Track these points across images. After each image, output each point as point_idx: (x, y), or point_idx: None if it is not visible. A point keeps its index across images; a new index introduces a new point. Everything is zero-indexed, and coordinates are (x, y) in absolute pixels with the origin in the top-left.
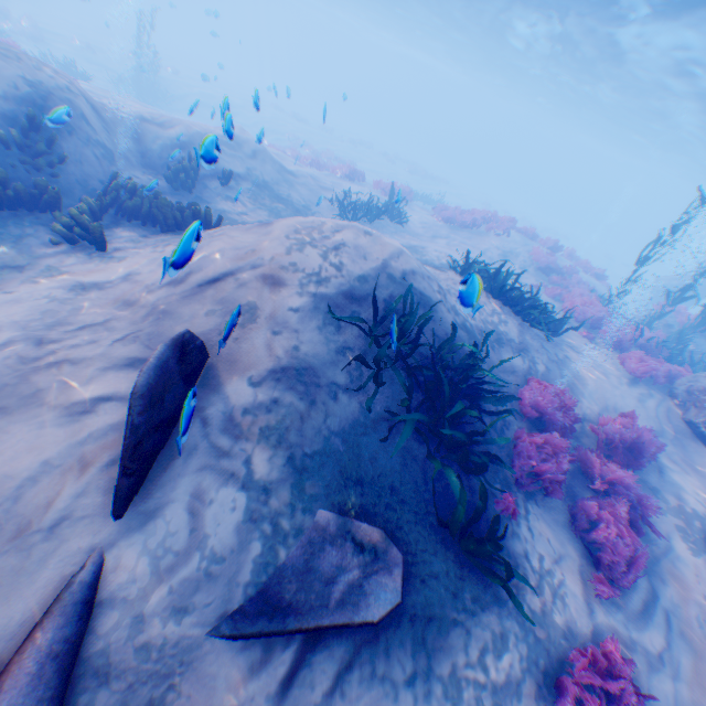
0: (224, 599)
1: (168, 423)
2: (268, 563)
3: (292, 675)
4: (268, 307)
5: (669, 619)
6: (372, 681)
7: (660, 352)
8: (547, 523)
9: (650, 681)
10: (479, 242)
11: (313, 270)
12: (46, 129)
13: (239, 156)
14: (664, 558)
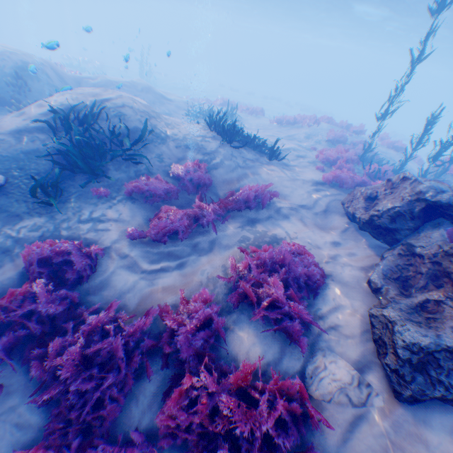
0: None
1: None
2: None
3: None
4: (30, 112)
5: (179, 264)
6: None
7: (383, 178)
8: (132, 211)
9: (121, 272)
10: (293, 130)
11: (62, 101)
12: (27, 79)
13: (133, 91)
14: (214, 246)
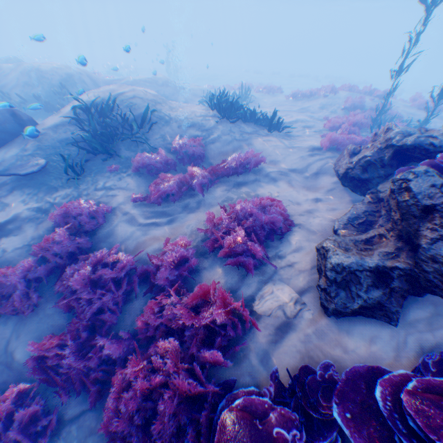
0: (1, 168)
1: (13, 135)
2: (15, 164)
3: (3, 184)
4: (65, 112)
5: (169, 220)
6: (20, 190)
7: None
8: (137, 181)
9: (123, 225)
10: (308, 103)
11: (88, 100)
12: (69, 88)
13: (154, 86)
14: (200, 206)
